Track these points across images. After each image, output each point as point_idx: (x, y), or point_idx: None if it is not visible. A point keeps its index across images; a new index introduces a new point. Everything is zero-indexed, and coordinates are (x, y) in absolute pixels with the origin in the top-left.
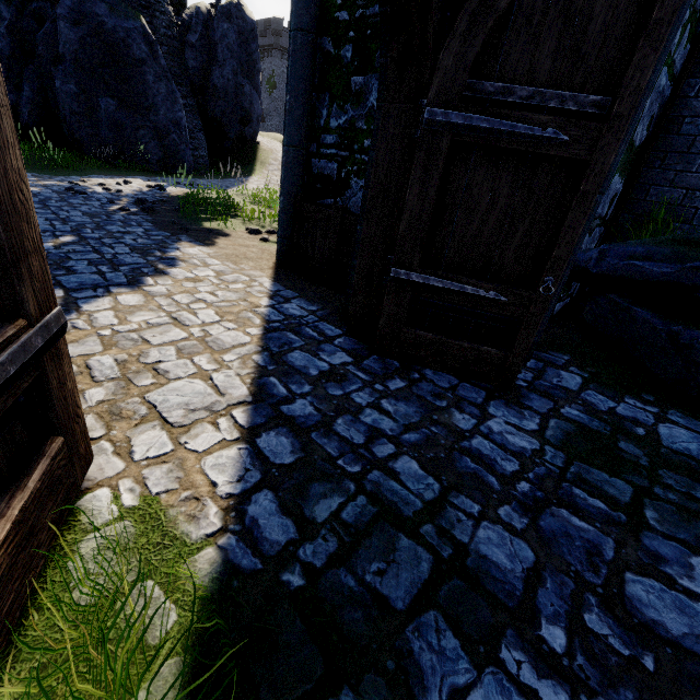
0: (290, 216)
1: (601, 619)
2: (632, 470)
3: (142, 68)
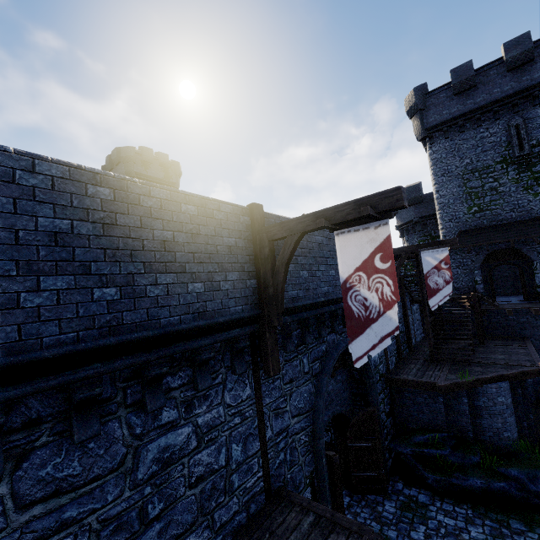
0: None
1: (407, 539)
2: (412, 510)
3: None
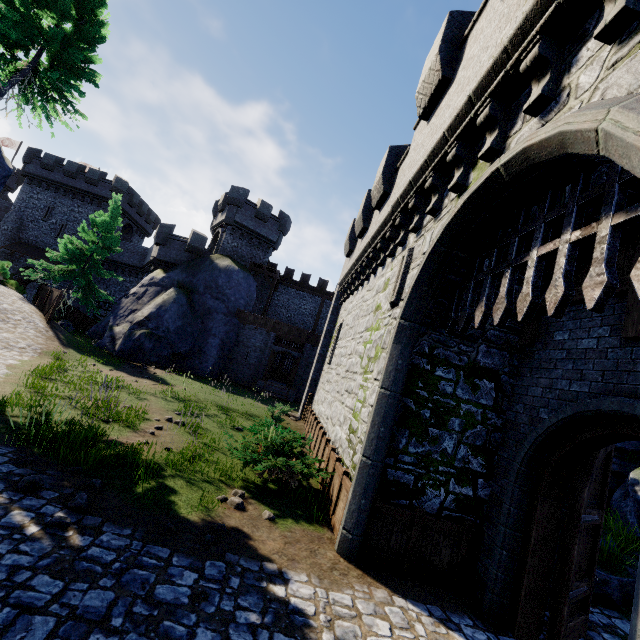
0: (368, 514)
1: None
2: None
3: None
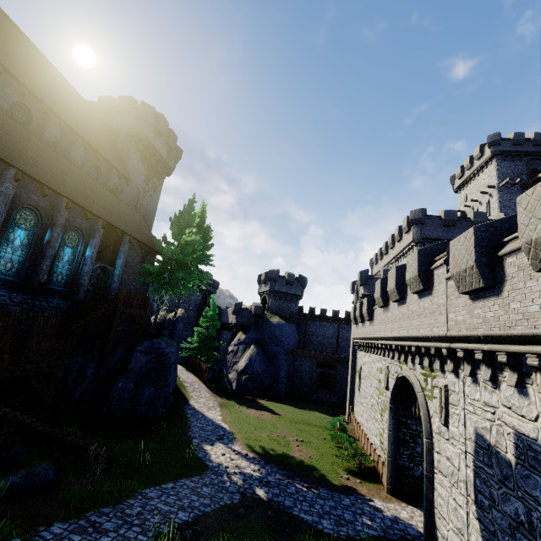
0: (394, 478)
1: None
2: None
3: (171, 366)
